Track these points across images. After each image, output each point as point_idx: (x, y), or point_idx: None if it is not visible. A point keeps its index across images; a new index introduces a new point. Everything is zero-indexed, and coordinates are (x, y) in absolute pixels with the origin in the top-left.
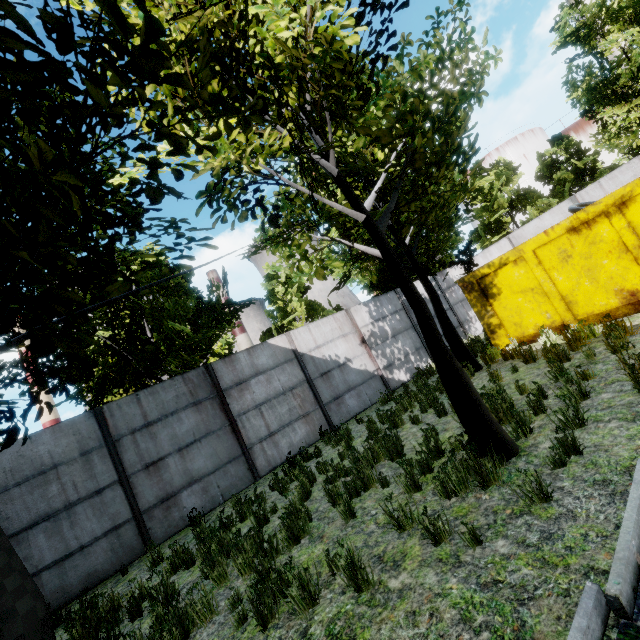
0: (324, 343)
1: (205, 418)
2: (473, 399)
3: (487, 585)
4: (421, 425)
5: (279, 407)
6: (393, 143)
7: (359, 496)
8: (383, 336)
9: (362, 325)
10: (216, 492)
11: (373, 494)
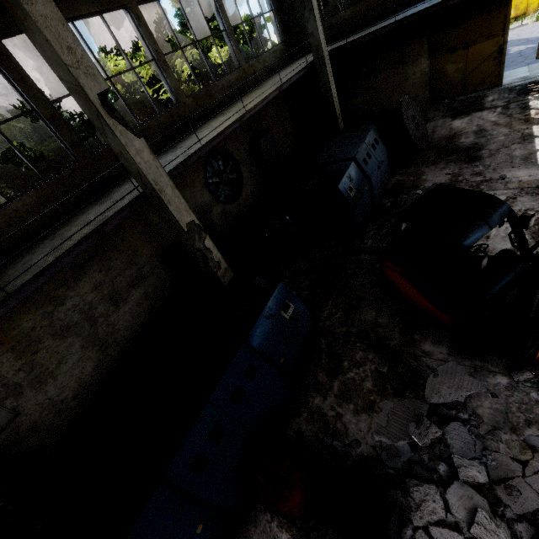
0: None
1: None
2: None
3: None
4: None
5: None
6: None
7: None
8: None
9: None
10: None
11: None
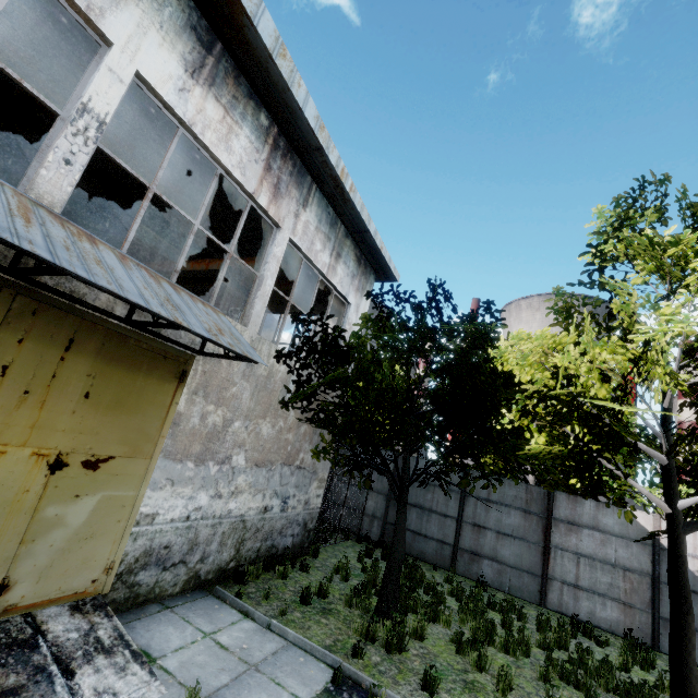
0: None
1: (527, 526)
2: None
3: None
4: None
5: (599, 572)
6: None
7: (567, 685)
8: None
9: None
10: (506, 581)
11: (576, 694)
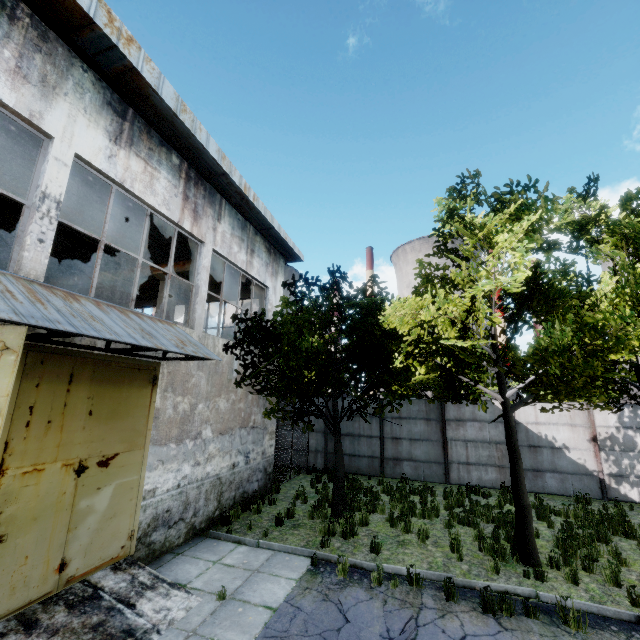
0: (545, 423)
1: (429, 430)
2: (523, 524)
3: (445, 565)
4: (550, 530)
5: (481, 450)
6: (524, 375)
7: (463, 526)
8: (626, 445)
9: (601, 424)
10: (421, 473)
11: (468, 530)
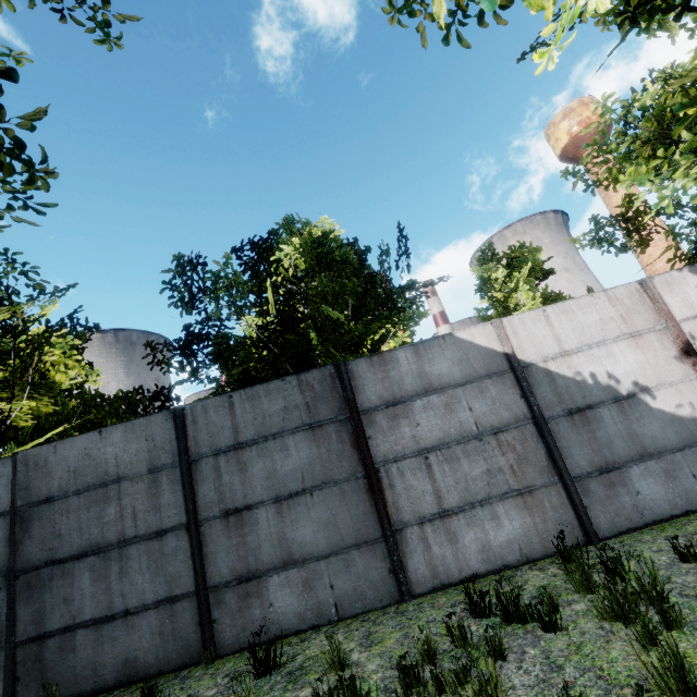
0: (580, 347)
1: (324, 454)
2: None
3: None
4: None
5: (465, 462)
6: None
7: None
8: None
9: (685, 315)
10: (326, 596)
11: None
